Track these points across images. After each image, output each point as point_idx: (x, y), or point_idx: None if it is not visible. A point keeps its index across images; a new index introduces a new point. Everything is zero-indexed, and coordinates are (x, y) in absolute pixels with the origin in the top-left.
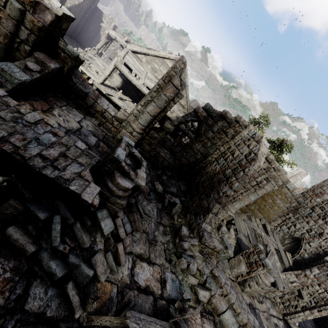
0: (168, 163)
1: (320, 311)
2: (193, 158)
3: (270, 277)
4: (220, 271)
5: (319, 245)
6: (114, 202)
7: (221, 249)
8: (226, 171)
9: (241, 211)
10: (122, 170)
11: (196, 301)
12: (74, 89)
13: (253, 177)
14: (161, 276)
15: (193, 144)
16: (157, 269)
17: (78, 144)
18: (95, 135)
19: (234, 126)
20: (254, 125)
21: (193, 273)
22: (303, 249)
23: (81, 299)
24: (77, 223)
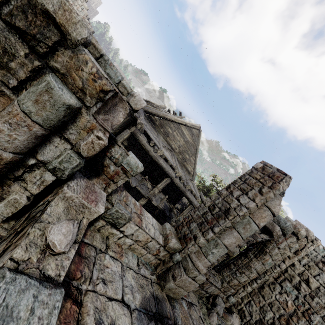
0: (214, 288)
1: None
2: (246, 277)
3: None
4: None
5: None
6: None
7: None
8: (312, 317)
9: None
10: None
11: None
12: (110, 214)
13: None
14: None
15: (252, 263)
16: None
17: None
18: (148, 314)
19: (302, 240)
20: None
21: None
22: None
23: None
24: None
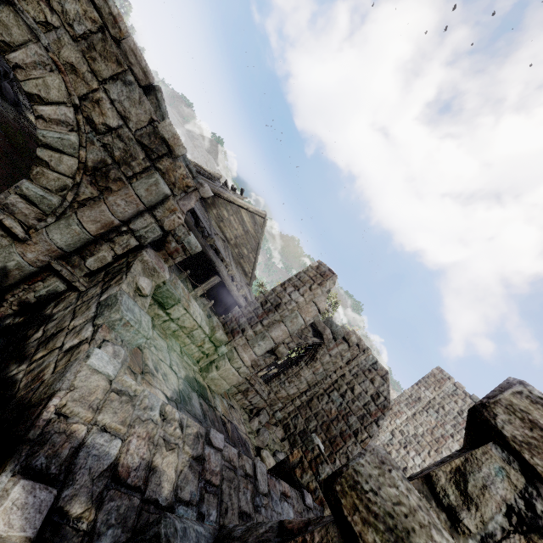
0: (260, 398)
1: None
2: (296, 389)
3: None
4: None
5: None
6: None
7: None
8: (350, 418)
9: None
10: None
11: None
12: (160, 292)
13: None
14: None
15: (303, 371)
16: None
17: (307, 499)
18: (192, 387)
19: (354, 349)
20: None
21: None
22: None
23: None
24: None
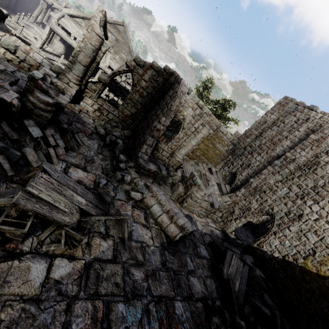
0: (113, 115)
1: (245, 218)
2: (135, 109)
3: (200, 192)
4: (155, 186)
5: (247, 173)
6: (38, 114)
7: (156, 171)
8: (158, 112)
9: (189, 158)
10: (41, 88)
11: (129, 199)
12: (2, 42)
13: (191, 124)
14: (95, 179)
15: (132, 95)
16: (92, 175)
17: None
18: None
19: (163, 74)
20: (204, 89)
21: (127, 182)
22: (237, 179)
23: (13, 170)
24: (4, 122)
